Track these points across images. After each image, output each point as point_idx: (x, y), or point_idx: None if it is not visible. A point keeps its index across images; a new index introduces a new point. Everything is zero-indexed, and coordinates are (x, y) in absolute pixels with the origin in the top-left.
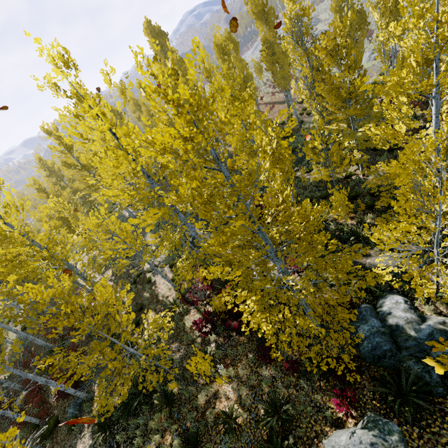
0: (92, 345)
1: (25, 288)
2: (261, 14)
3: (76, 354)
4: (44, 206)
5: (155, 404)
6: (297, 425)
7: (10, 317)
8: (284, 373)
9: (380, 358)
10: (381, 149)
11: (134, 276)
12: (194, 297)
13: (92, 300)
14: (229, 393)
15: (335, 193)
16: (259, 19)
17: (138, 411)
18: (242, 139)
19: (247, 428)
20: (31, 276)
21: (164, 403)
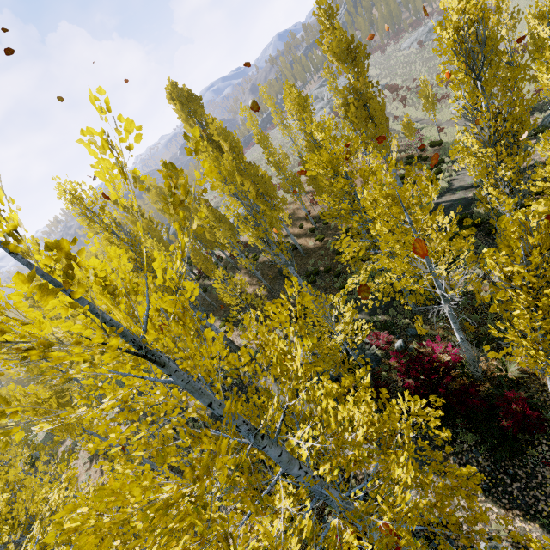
0: None
1: None
2: (345, 53)
3: None
4: None
5: None
6: None
7: None
8: None
9: None
10: None
11: None
12: None
13: None
14: None
15: None
16: (341, 61)
17: None
18: None
19: None
20: None
21: None
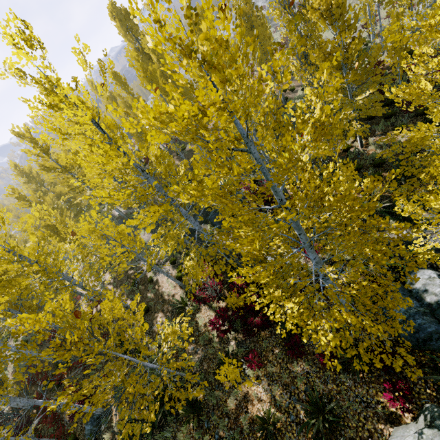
0: (106, 369)
1: (19, 320)
2: None
3: (91, 386)
4: (27, 216)
5: (181, 415)
6: (345, 424)
7: (5, 357)
8: (318, 367)
9: (425, 341)
10: (376, 117)
11: (134, 277)
12: (205, 294)
13: (99, 317)
14: (260, 394)
15: (343, 168)
16: None
17: (163, 423)
18: (263, 111)
19: (288, 433)
20: (24, 294)
21: (191, 412)
